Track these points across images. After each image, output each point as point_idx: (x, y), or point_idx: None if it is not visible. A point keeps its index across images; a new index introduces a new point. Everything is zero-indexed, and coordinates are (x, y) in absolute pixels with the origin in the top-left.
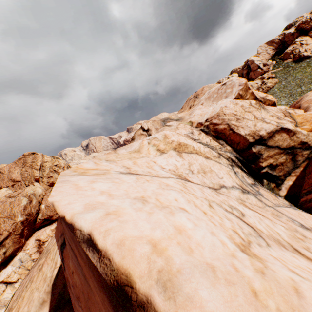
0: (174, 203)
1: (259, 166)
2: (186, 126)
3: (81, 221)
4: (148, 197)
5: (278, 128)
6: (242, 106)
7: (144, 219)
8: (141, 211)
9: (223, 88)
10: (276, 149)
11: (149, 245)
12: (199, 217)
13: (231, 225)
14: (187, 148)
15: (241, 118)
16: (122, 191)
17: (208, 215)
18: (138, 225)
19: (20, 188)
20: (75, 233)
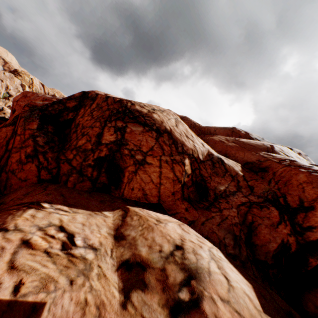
0: None
1: None
2: None
3: None
4: None
5: None
6: None
7: None
8: None
9: None
10: None
11: None
12: None
13: None
14: None
15: None
16: None
17: None
18: None
19: None
20: None
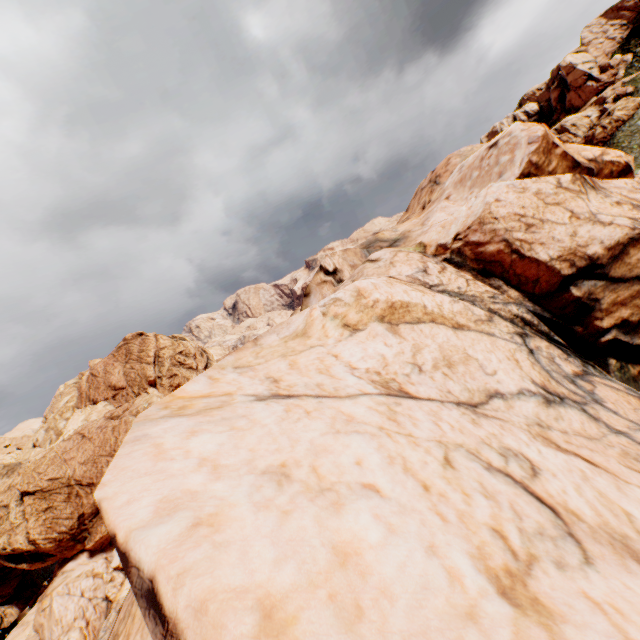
0: (351, 472)
1: (593, 328)
2: (412, 255)
3: (140, 548)
4: (295, 465)
5: (635, 233)
6: (537, 193)
7: (266, 534)
8: (268, 509)
9: (491, 156)
10: (634, 285)
11: (255, 615)
12: (406, 503)
13: (490, 515)
14: (409, 314)
15: (536, 222)
16: (244, 453)
17: (433, 494)
18: (248, 555)
19: (127, 401)
20: (130, 574)
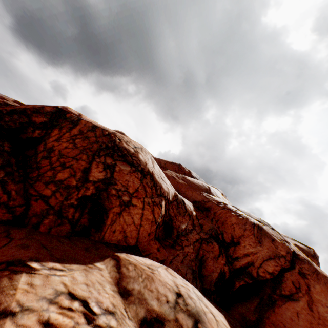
0: None
1: None
2: None
3: None
4: None
5: None
6: None
7: None
8: None
9: None
10: None
11: None
12: None
13: None
14: None
15: None
16: None
17: None
18: None
19: None
20: None
